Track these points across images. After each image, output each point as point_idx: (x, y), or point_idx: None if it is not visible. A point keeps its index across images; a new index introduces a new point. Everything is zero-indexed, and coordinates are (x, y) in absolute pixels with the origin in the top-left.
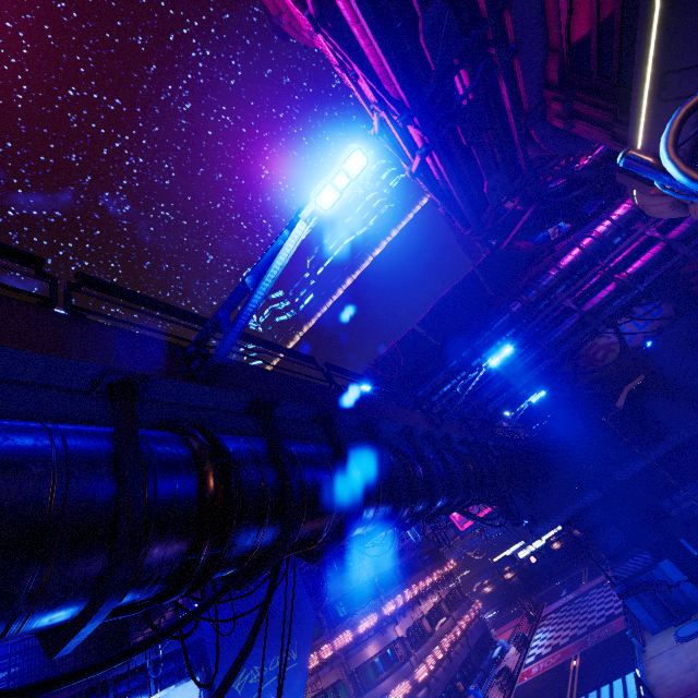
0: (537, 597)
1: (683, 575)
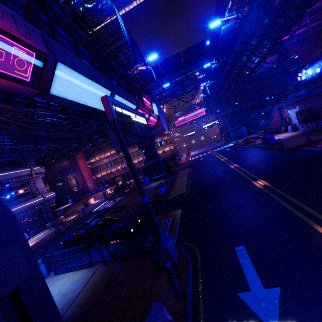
0: None
1: (246, 129)
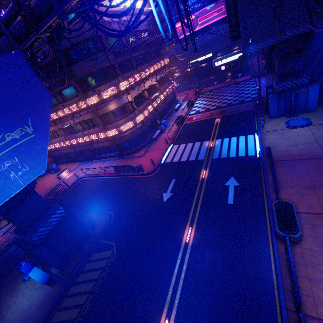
0: (200, 82)
1: (317, 95)
